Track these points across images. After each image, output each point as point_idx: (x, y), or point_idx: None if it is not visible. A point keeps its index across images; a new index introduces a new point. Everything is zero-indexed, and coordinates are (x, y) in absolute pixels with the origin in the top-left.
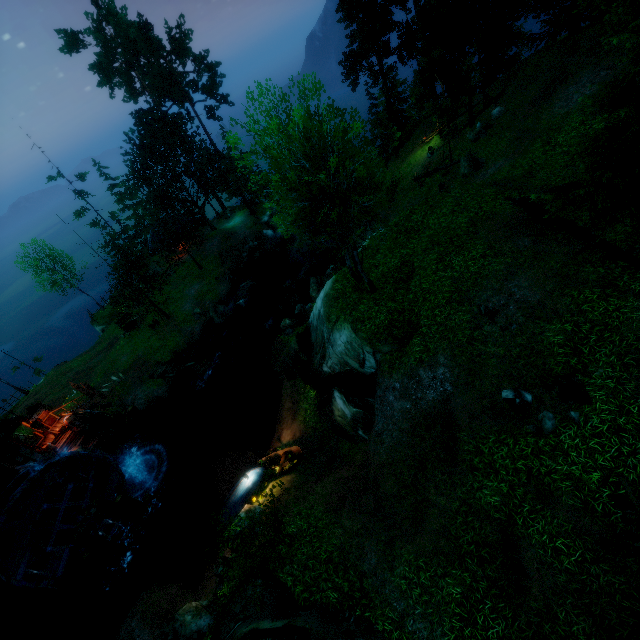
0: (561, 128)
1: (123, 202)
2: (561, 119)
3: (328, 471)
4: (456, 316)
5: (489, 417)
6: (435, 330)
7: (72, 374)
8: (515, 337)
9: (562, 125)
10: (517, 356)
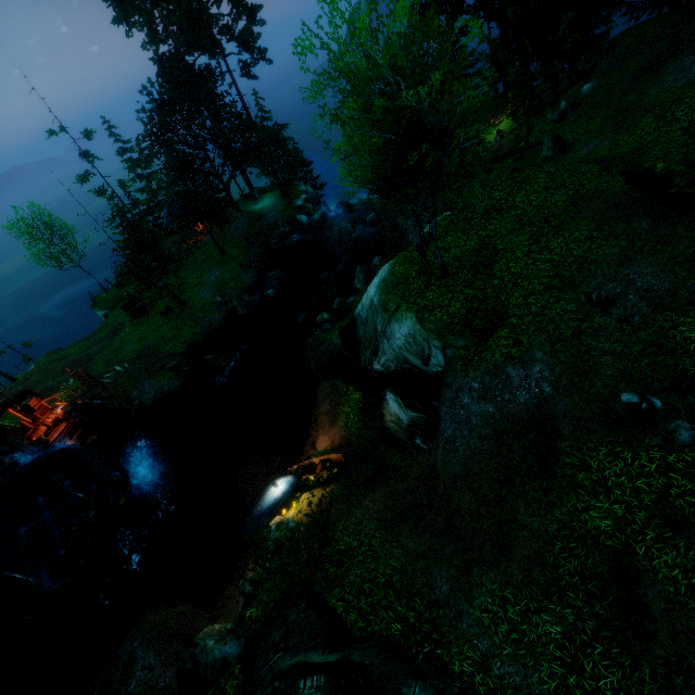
0: (680, 100)
1: (135, 171)
2: (679, 90)
3: (375, 484)
4: (557, 305)
5: (600, 425)
6: (529, 321)
7: (68, 361)
8: (637, 331)
9: (682, 97)
10: (639, 354)
